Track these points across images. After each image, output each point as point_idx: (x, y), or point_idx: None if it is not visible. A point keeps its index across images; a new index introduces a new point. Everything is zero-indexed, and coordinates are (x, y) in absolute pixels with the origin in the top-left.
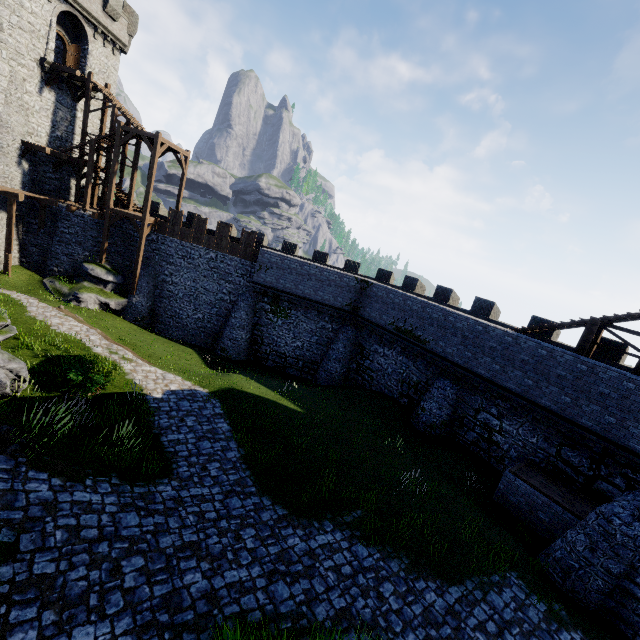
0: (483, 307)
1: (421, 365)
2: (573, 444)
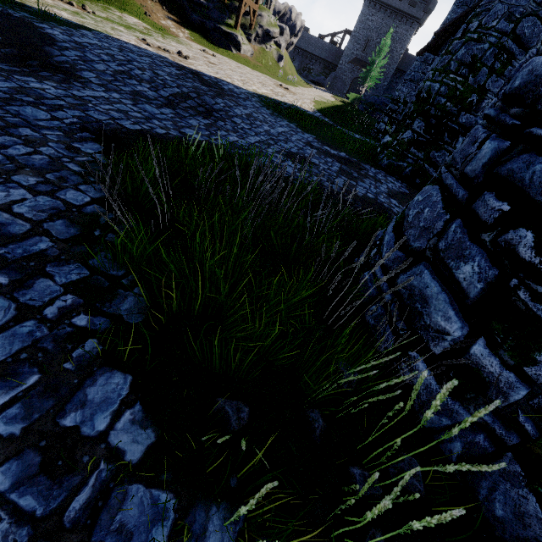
0: (306, 30)
1: (291, 52)
2: (326, 68)
